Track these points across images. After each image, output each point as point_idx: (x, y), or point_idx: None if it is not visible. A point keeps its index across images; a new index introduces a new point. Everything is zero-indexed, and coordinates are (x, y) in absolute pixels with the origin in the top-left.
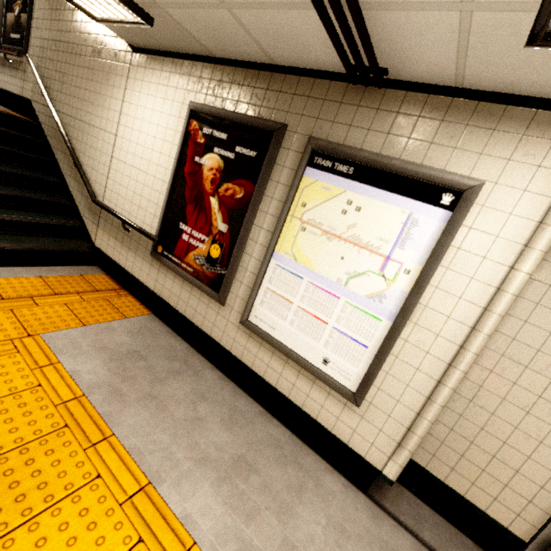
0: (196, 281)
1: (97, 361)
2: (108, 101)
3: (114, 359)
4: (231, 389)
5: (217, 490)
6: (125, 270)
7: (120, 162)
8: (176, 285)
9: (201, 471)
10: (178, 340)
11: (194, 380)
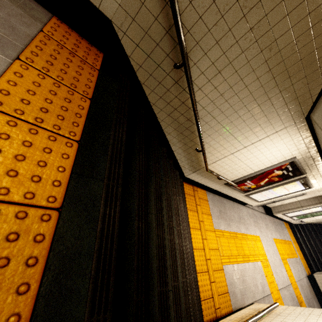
0: (240, 191)
1: (221, 222)
2: (258, 129)
3: (221, 218)
4: (228, 202)
5: (242, 225)
6: (203, 185)
7: (236, 158)
8: (229, 190)
9: (240, 225)
10: (215, 196)
11: (226, 207)
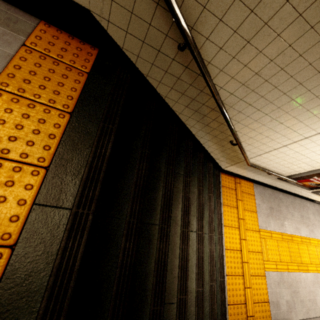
0: (303, 187)
1: (271, 221)
2: None
3: (271, 216)
4: (286, 196)
5: (304, 226)
6: (248, 178)
7: (293, 151)
8: (285, 184)
9: (300, 225)
10: (267, 189)
11: (282, 202)
